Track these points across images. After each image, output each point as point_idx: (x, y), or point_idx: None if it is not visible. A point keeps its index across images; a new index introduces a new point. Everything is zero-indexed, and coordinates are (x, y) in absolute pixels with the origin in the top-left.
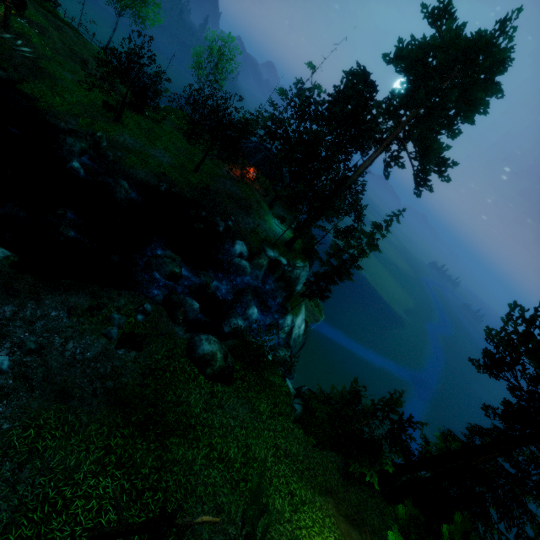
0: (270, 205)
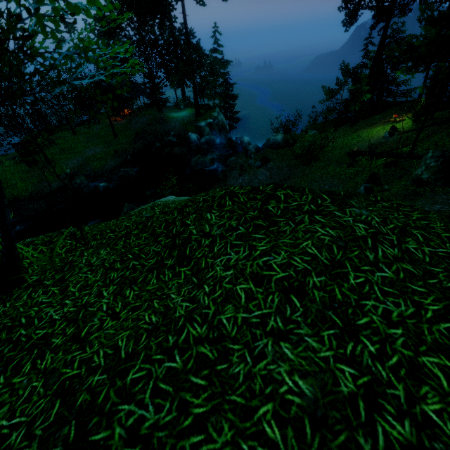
0: (160, 111)
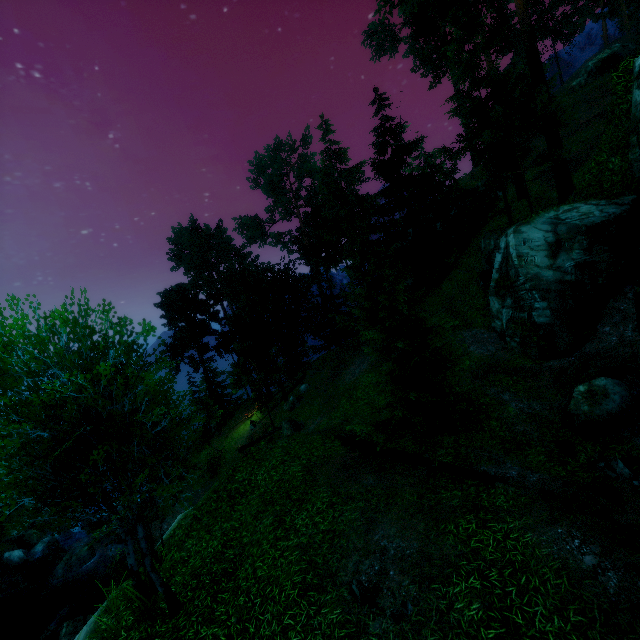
0: None
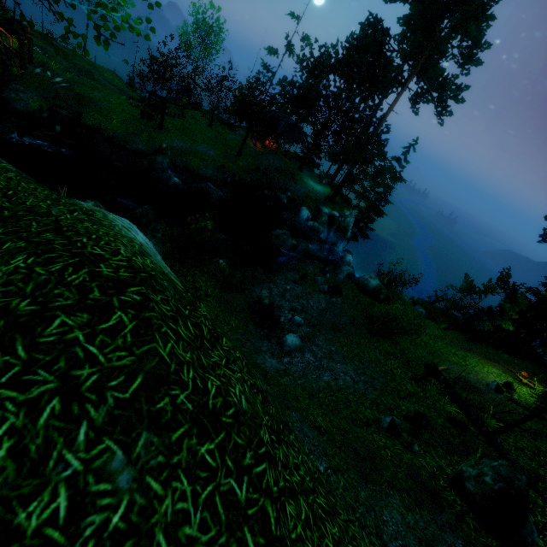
0: (300, 168)
